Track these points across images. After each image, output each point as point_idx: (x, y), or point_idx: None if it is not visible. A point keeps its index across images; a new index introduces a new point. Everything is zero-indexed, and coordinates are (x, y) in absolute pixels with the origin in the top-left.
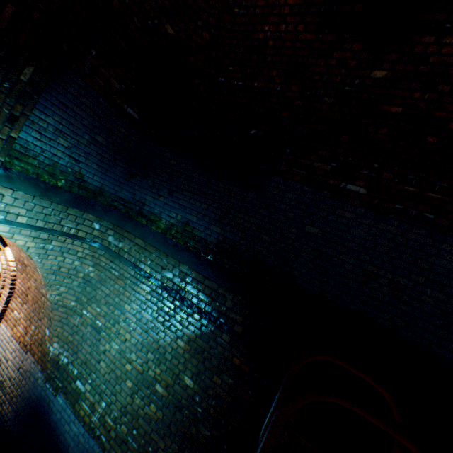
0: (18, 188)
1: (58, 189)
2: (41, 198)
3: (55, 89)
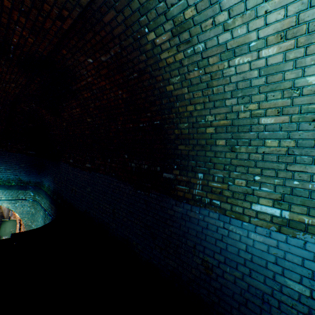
0: None
1: (13, 186)
2: (8, 190)
3: (1, 158)
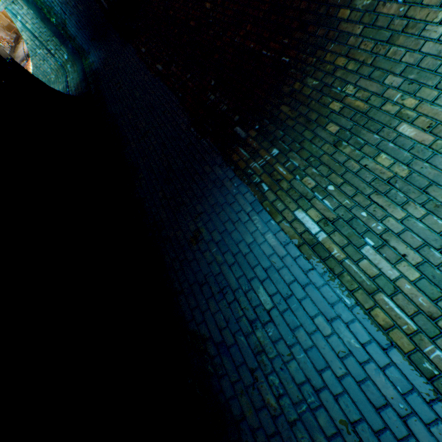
0: (31, 9)
1: (51, 22)
2: (41, 21)
3: None
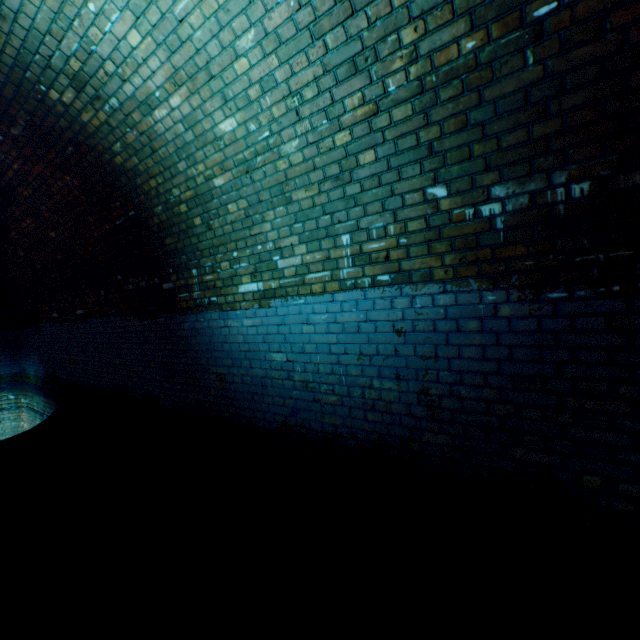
0: None
1: None
2: None
3: None
